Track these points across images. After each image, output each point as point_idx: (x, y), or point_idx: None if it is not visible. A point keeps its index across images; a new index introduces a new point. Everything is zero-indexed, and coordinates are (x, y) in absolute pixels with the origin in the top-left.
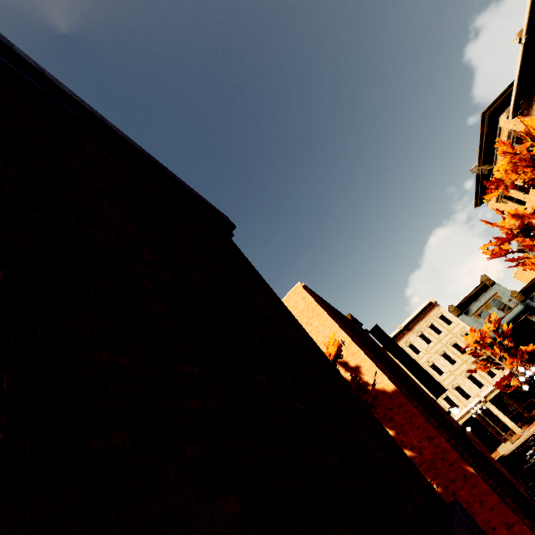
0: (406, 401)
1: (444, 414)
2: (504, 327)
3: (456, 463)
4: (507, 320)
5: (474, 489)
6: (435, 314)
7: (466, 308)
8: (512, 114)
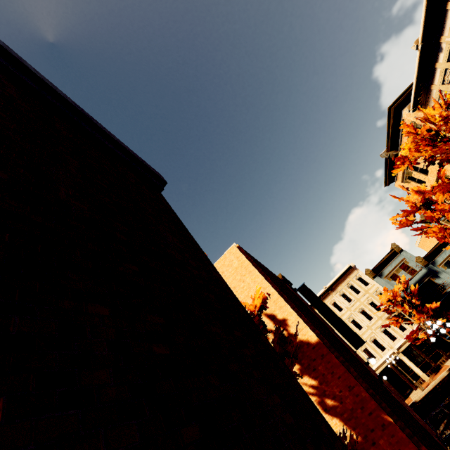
0: (328, 352)
1: (363, 364)
2: (412, 287)
3: (375, 412)
4: (414, 282)
5: (392, 438)
6: (354, 276)
7: (379, 272)
8: (413, 108)
